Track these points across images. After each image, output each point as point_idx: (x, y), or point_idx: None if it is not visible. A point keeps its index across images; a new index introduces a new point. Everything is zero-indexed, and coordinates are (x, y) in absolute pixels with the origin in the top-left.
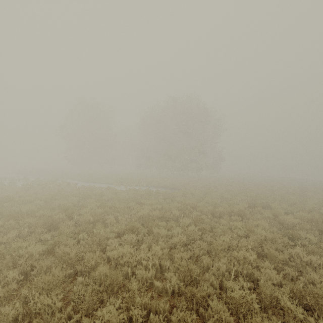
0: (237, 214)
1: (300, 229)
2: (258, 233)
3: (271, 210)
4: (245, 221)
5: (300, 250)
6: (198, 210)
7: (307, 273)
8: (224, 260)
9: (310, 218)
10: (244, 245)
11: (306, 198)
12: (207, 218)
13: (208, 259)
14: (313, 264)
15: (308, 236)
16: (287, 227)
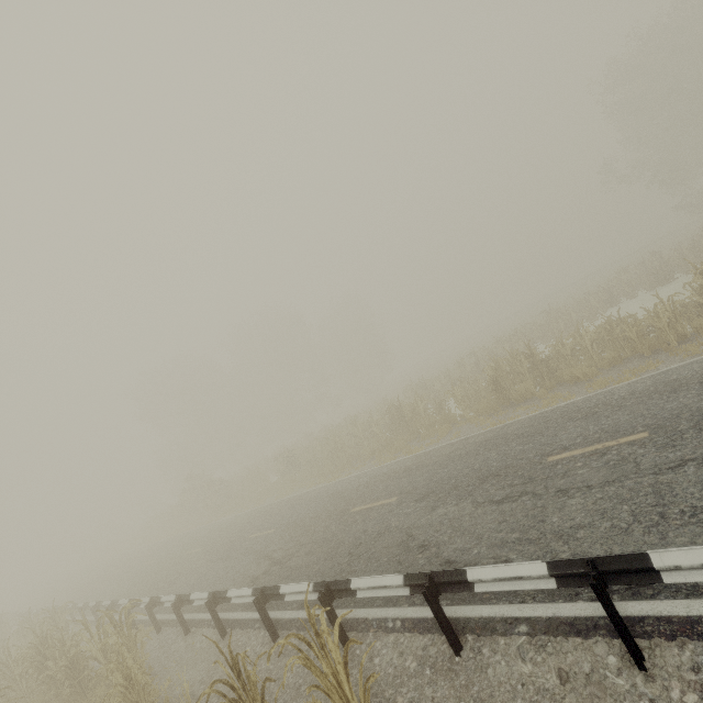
0: None
1: None
2: None
3: None
4: None
5: None
6: None
7: None
8: None
9: None
10: None
11: None
12: None
13: None
14: None
15: None
16: None
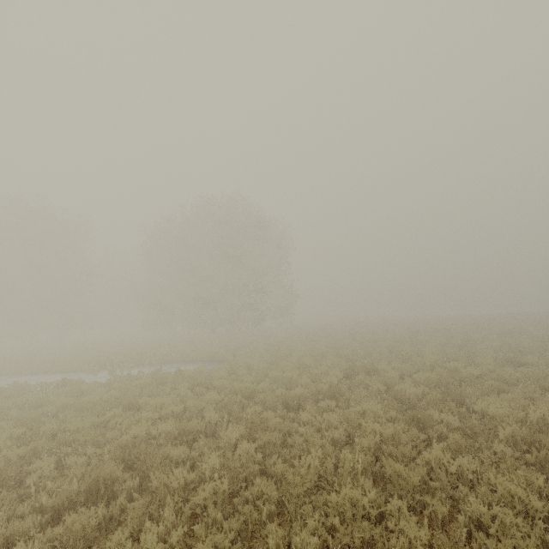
0: (329, 396)
1: (429, 404)
2: (369, 431)
3: (380, 376)
4: (343, 406)
5: (441, 452)
6: (257, 400)
7: (463, 498)
8: (313, 517)
9: (436, 381)
10: (348, 469)
11: (421, 345)
12: (276, 415)
13: (278, 532)
14: (466, 475)
15: (443, 416)
16: (411, 406)
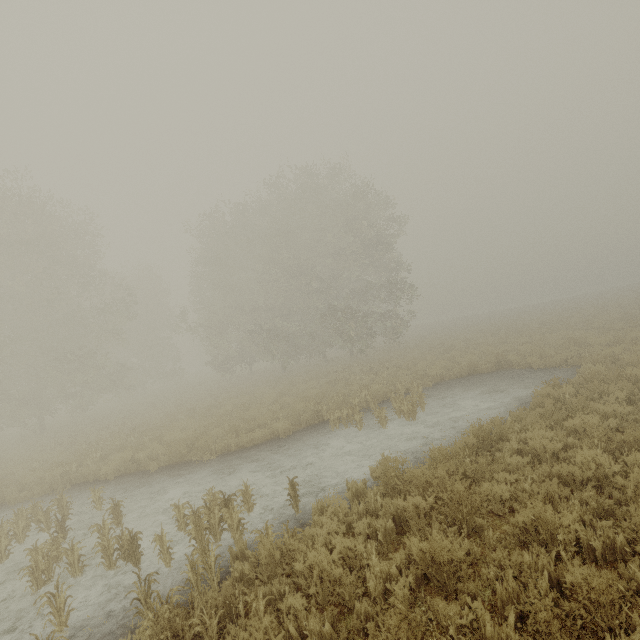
0: None
1: None
2: None
3: None
4: None
5: None
6: None
7: None
8: None
9: None
10: None
11: None
12: None
13: None
14: None
15: None
16: None
